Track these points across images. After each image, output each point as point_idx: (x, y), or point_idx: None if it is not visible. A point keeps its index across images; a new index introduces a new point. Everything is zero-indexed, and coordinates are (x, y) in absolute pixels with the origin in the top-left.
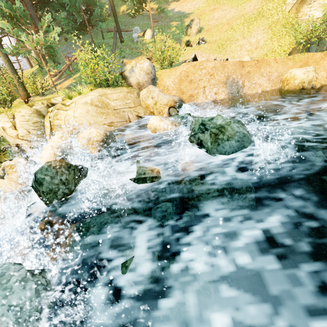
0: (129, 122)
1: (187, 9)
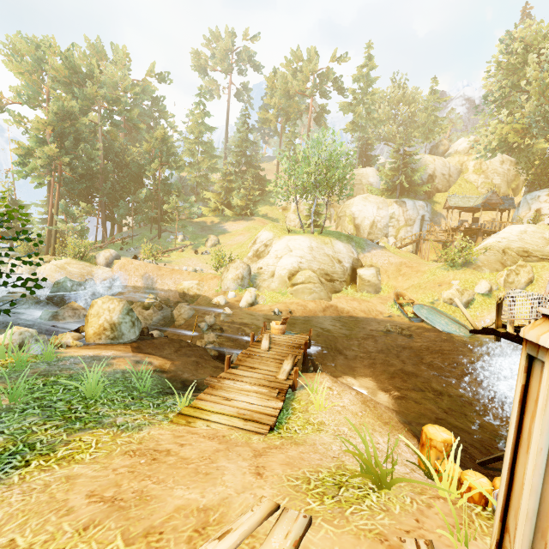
0: None
1: (231, 229)
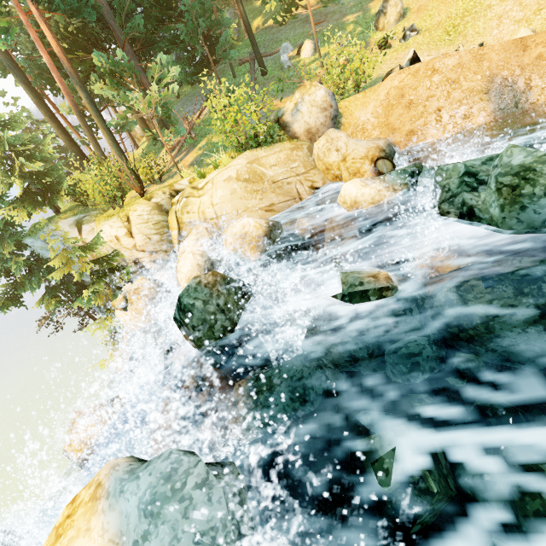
0: (298, 200)
1: None
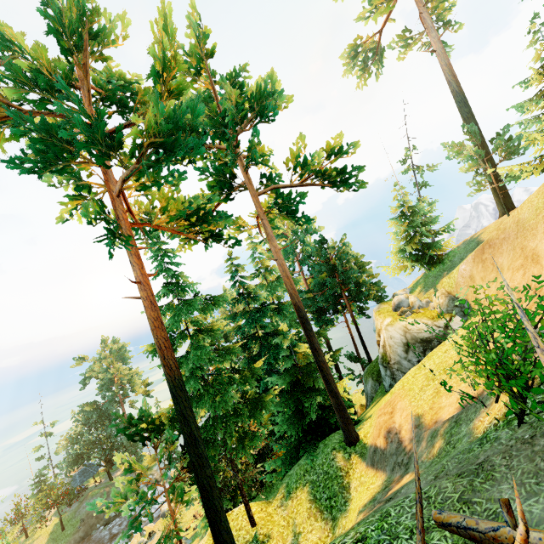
0: None
1: None
